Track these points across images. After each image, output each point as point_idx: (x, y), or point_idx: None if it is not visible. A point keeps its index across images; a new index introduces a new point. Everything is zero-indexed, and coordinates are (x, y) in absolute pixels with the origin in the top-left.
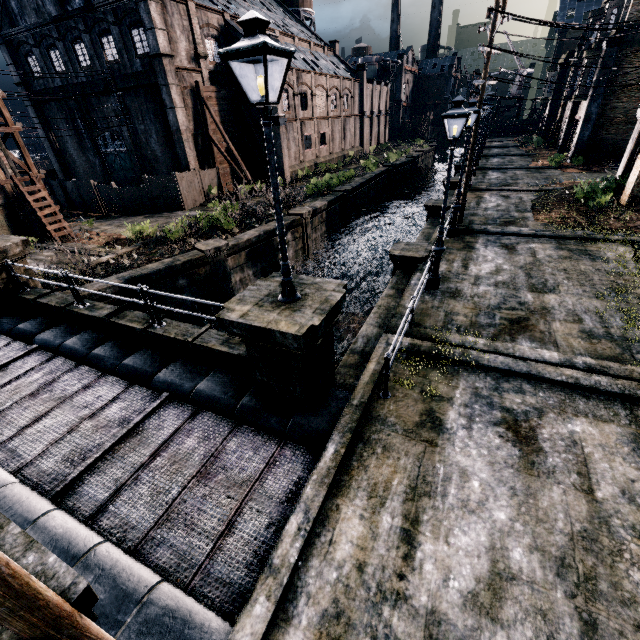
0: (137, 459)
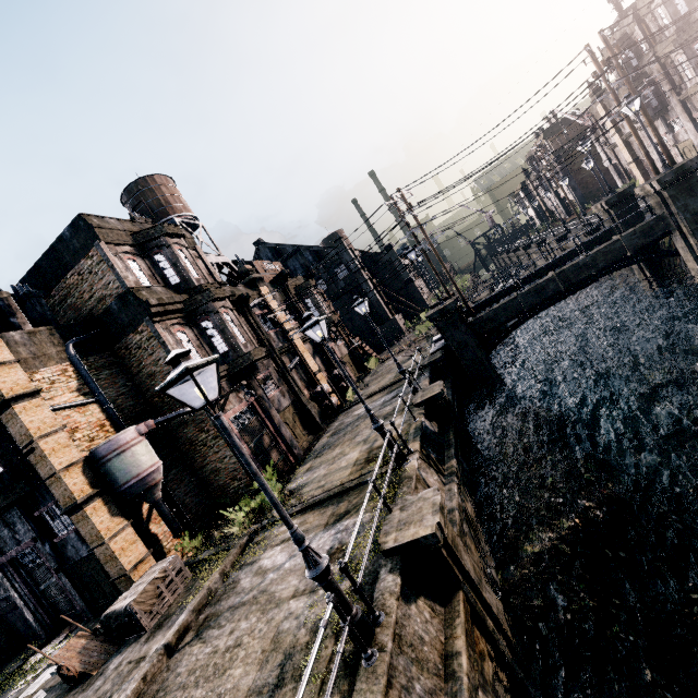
0: None
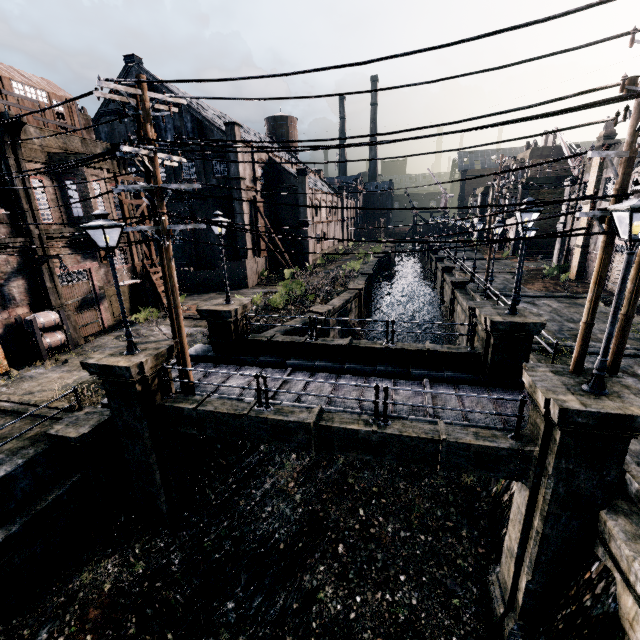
0: (453, 405)
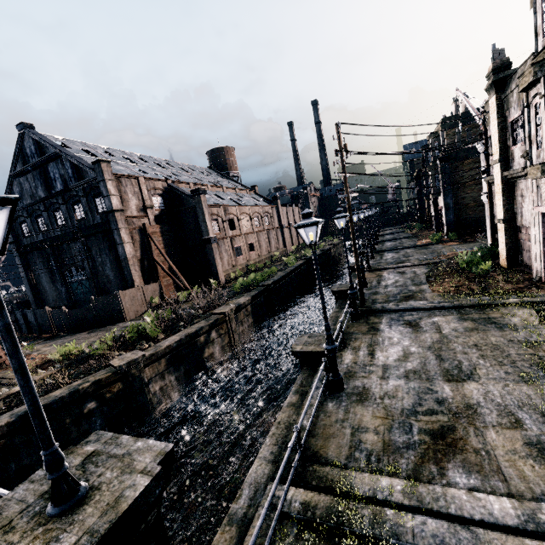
0: None
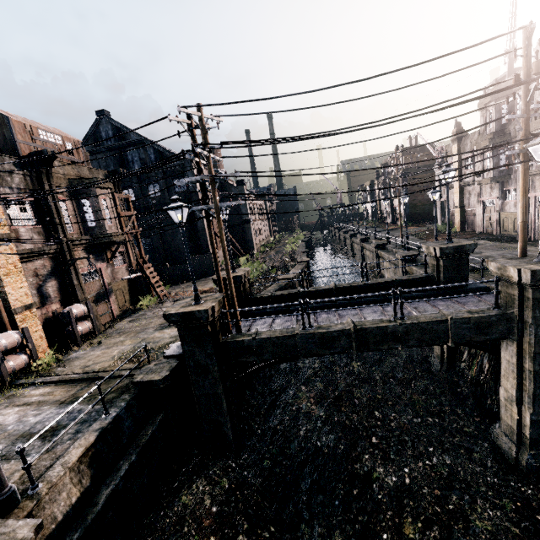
0: (432, 310)
